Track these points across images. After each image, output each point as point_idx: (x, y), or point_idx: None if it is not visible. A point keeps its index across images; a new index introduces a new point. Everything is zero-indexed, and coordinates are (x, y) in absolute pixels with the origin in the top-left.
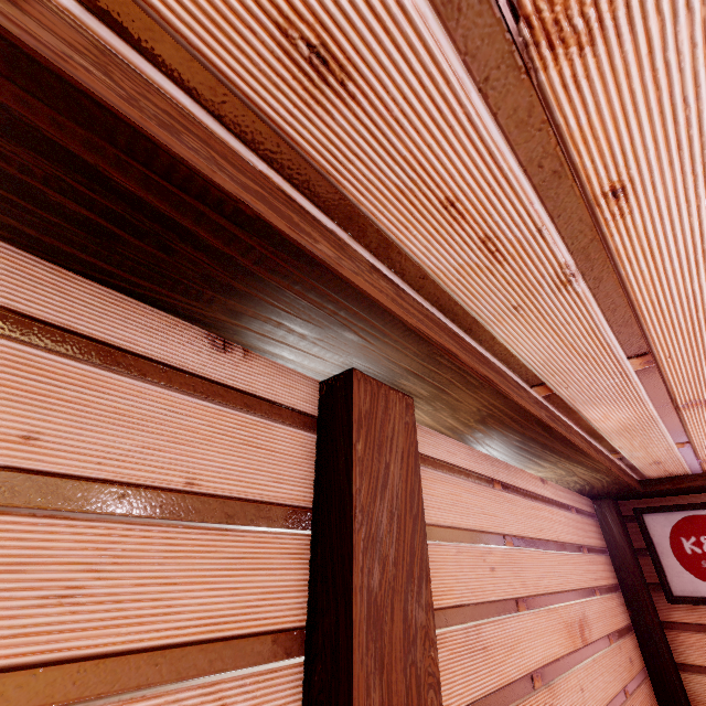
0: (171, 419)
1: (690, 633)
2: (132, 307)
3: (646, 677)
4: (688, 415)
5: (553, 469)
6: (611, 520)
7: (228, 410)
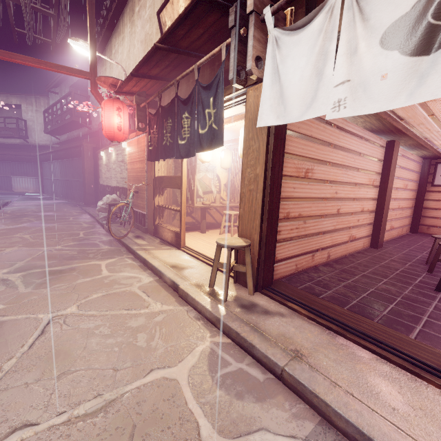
0: (377, 150)
1: (432, 193)
2: (376, 136)
3: (414, 200)
4: None
5: (417, 152)
6: (426, 165)
7: (380, 148)
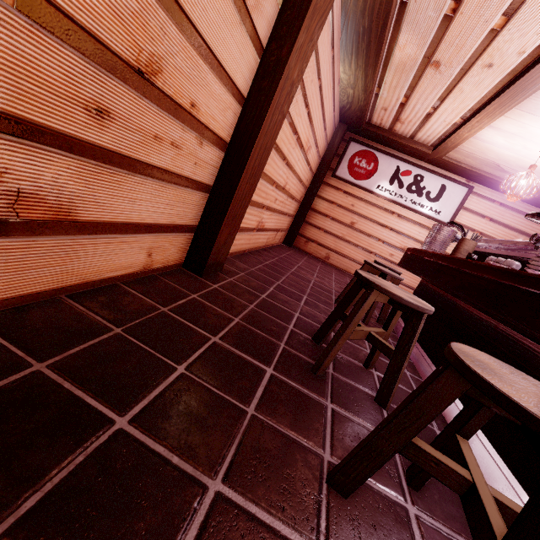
0: None
1: (329, 188)
2: None
3: (306, 191)
4: (427, 73)
5: (351, 74)
6: (340, 135)
7: None
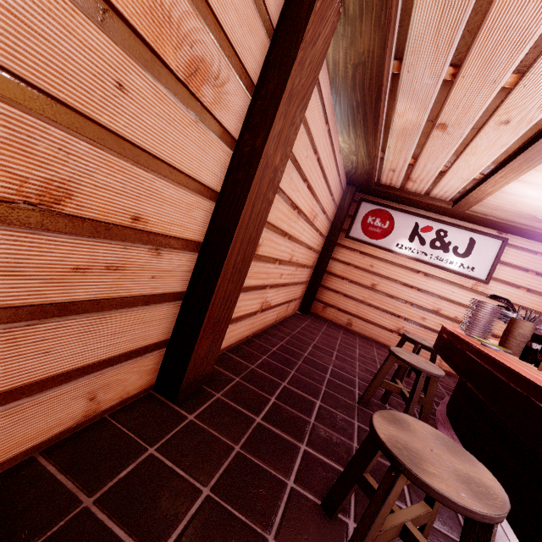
0: None
1: (344, 249)
2: None
3: (318, 255)
4: (433, 135)
5: (352, 143)
6: (349, 196)
7: None
